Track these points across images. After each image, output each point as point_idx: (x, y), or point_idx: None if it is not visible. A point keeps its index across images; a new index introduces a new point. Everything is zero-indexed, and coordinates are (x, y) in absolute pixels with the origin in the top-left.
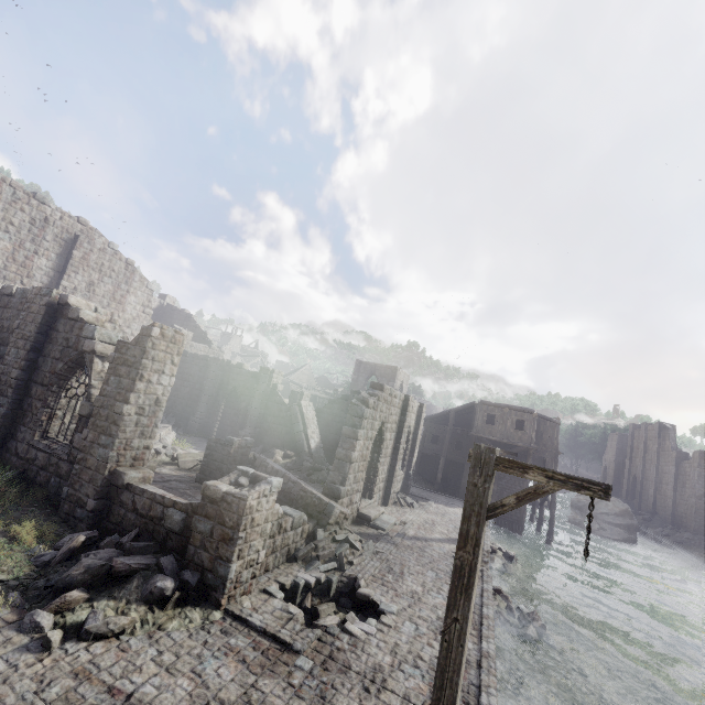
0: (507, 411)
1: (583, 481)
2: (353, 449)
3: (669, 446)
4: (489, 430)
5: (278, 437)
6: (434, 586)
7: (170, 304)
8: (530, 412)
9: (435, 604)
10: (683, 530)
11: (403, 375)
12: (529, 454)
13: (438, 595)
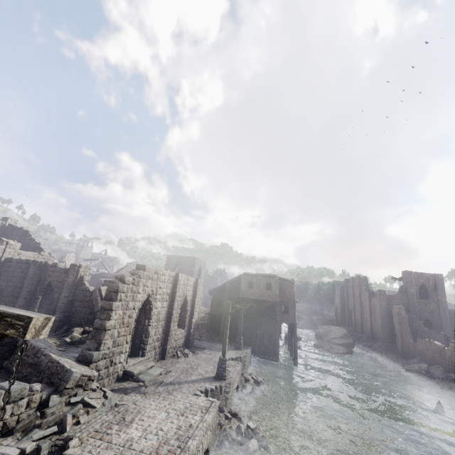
0: (260, 278)
1: (12, 318)
2: (108, 319)
3: (364, 289)
4: (250, 292)
5: (83, 318)
6: (156, 428)
7: (11, 224)
8: (274, 277)
9: (144, 447)
10: (378, 341)
11: (201, 262)
12: (276, 305)
13: (154, 436)
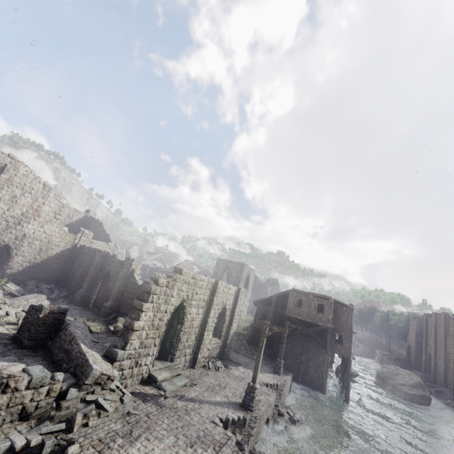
0: (311, 297)
1: None
2: (137, 319)
3: (453, 332)
4: (298, 311)
5: (129, 309)
6: None
7: (91, 216)
8: (328, 299)
9: None
10: None
11: (250, 269)
12: (327, 332)
13: None
